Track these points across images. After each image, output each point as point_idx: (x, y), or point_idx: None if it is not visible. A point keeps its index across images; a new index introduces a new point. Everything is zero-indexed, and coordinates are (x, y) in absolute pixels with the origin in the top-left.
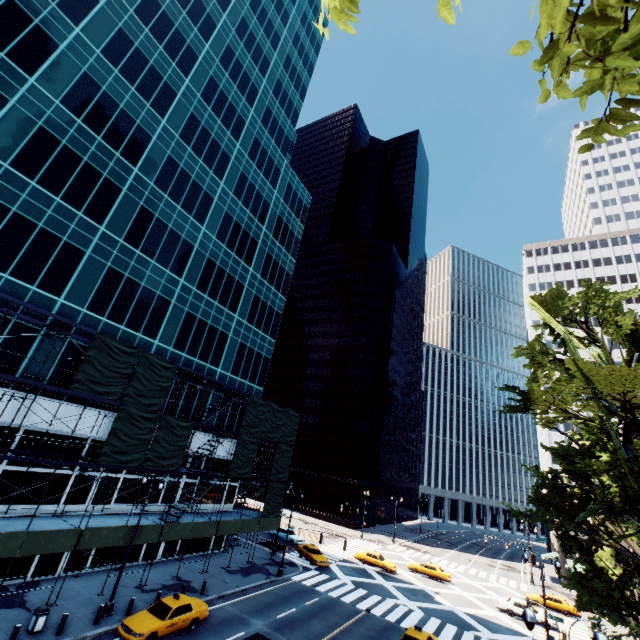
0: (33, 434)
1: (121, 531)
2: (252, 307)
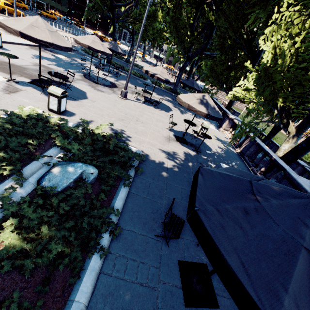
0: None
1: None
2: None
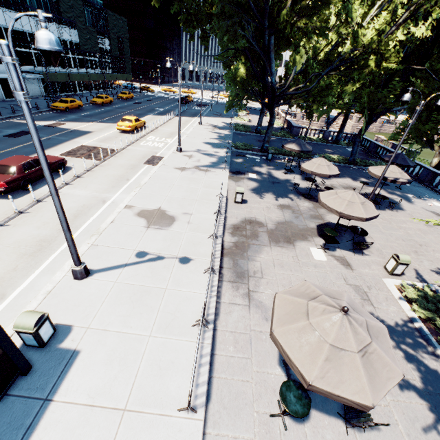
0: None
1: (95, 76)
2: None
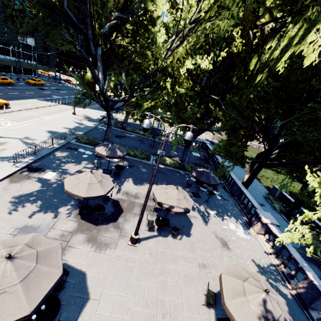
0: None
1: (9, 62)
2: None
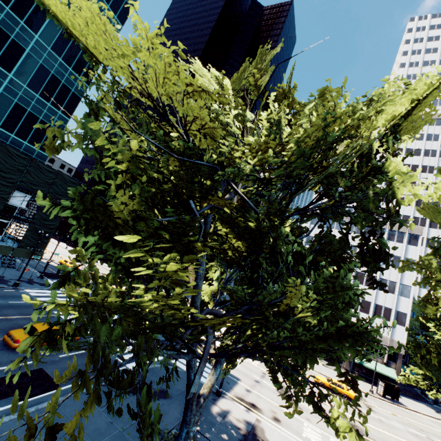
0: None
1: None
2: (37, 76)
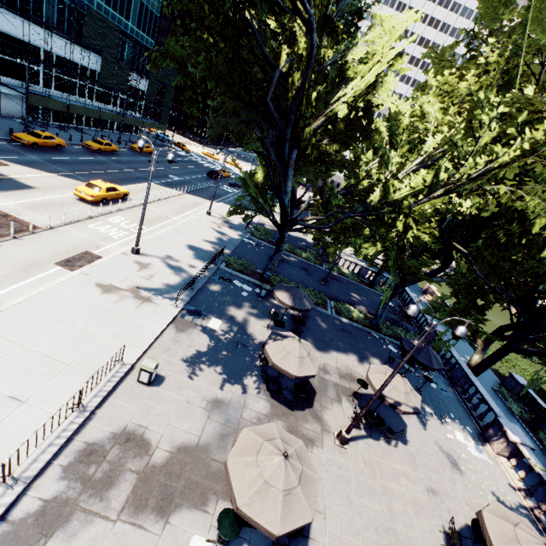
0: (59, 58)
1: (111, 115)
2: None
